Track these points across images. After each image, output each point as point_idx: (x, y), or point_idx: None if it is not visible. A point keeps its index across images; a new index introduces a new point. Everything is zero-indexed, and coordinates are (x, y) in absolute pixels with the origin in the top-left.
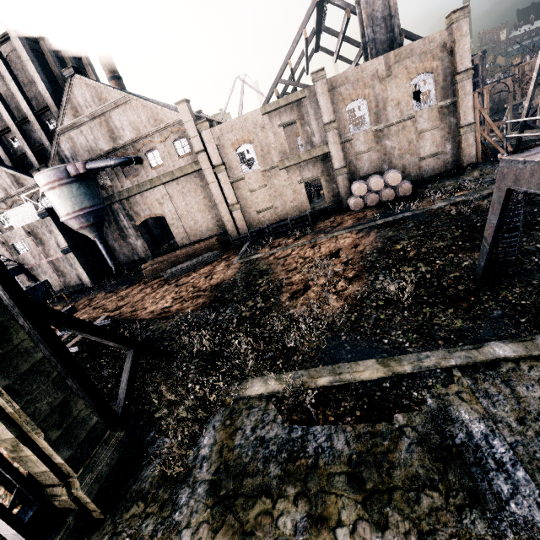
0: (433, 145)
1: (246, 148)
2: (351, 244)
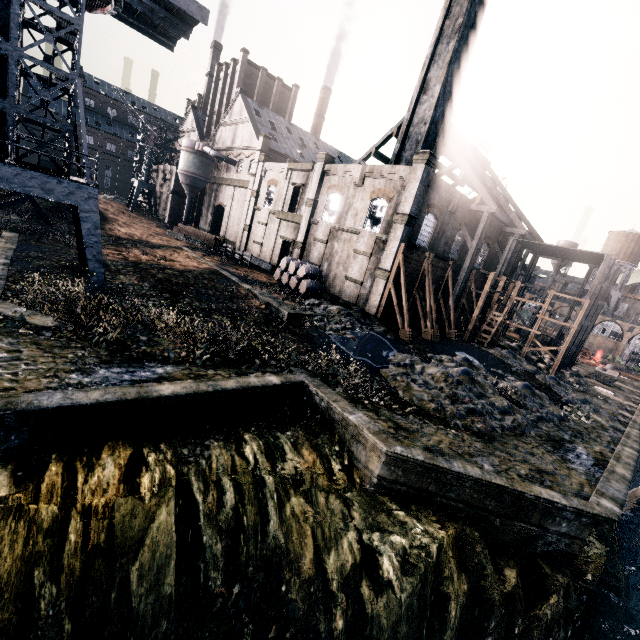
0: (359, 271)
1: (274, 190)
2: (187, 264)
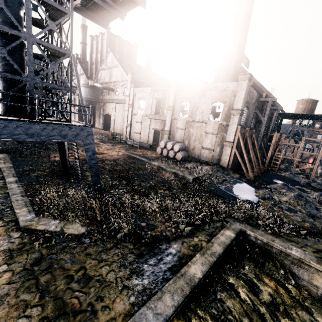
0: (210, 143)
1: (142, 103)
2: (111, 154)
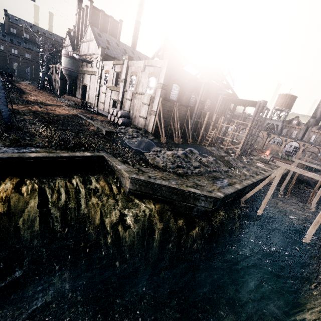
0: (145, 113)
1: (108, 75)
2: (62, 112)
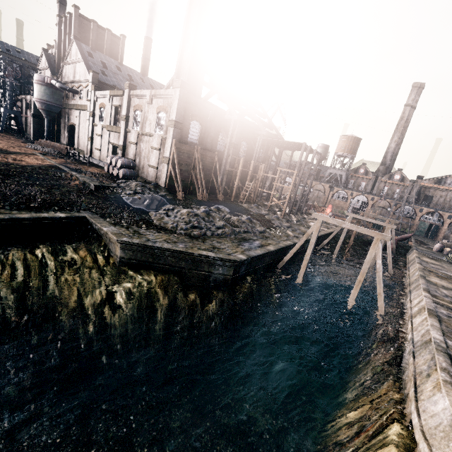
0: (155, 160)
1: (104, 110)
2: (32, 162)
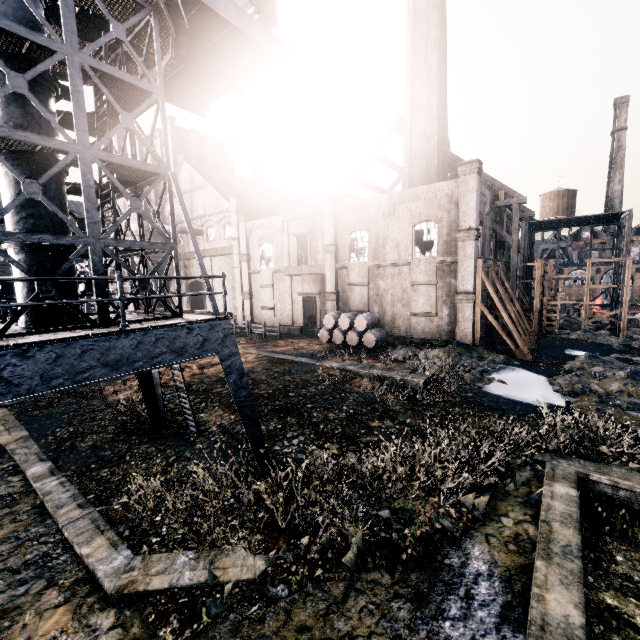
0: (427, 303)
1: (268, 247)
2: None
